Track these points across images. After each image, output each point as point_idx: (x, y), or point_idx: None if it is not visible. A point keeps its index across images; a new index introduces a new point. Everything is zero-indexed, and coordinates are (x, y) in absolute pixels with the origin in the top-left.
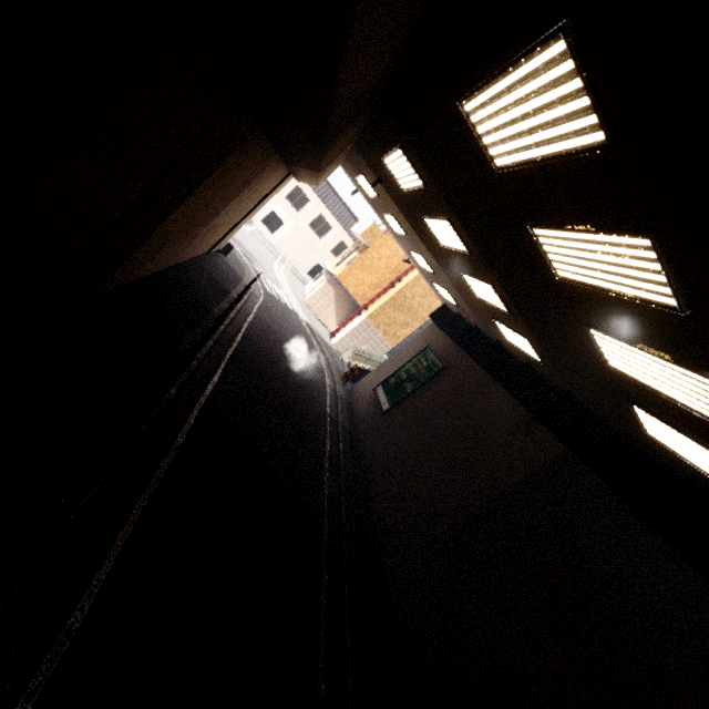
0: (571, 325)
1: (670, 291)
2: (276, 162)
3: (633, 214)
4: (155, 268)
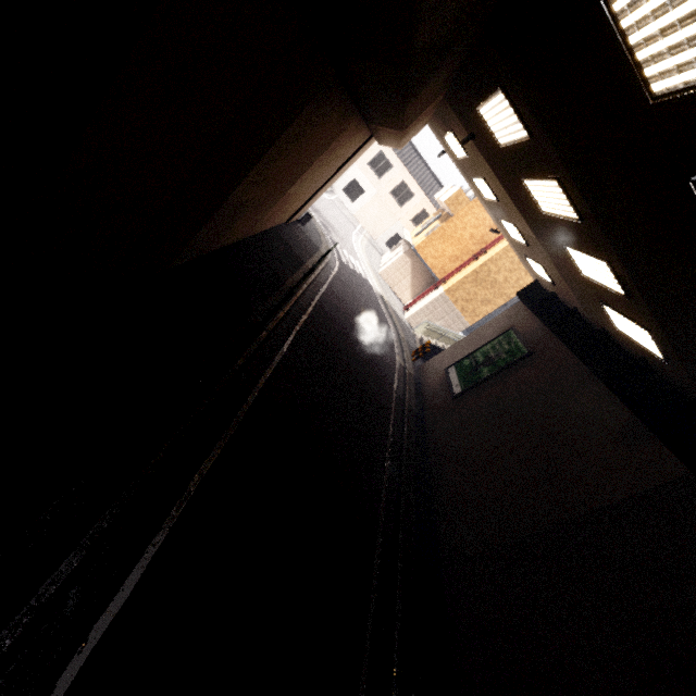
0: None
1: None
2: (356, 122)
3: None
4: (234, 238)
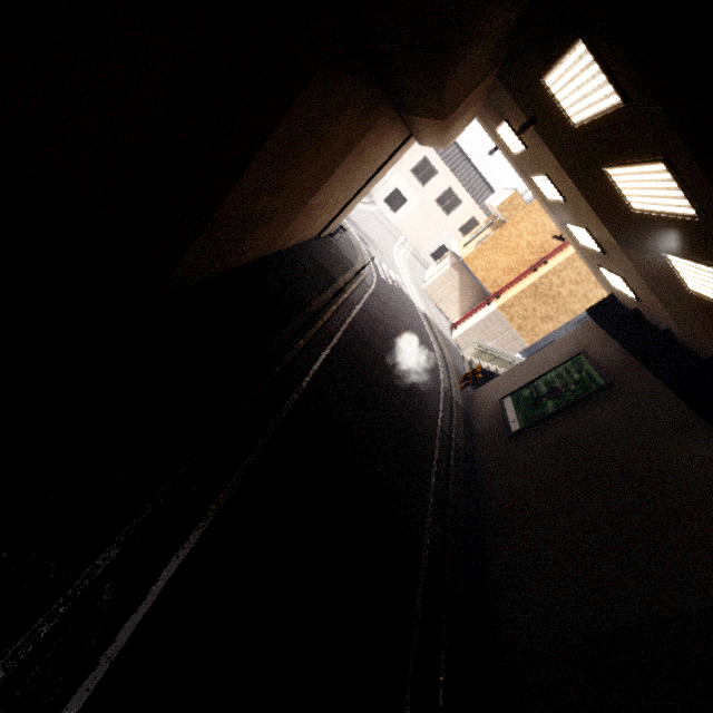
0: None
1: None
2: (388, 115)
3: None
4: (249, 257)
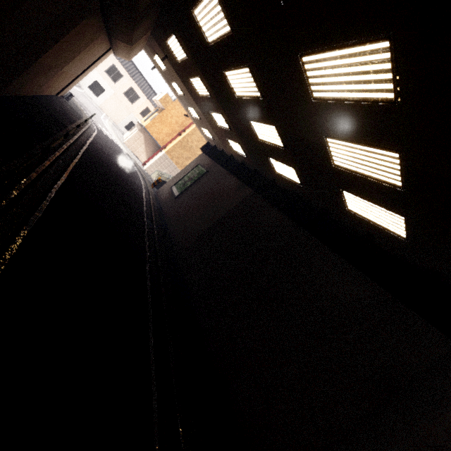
0: (247, 124)
1: (257, 89)
2: (104, 35)
3: (243, 60)
4: (29, 91)
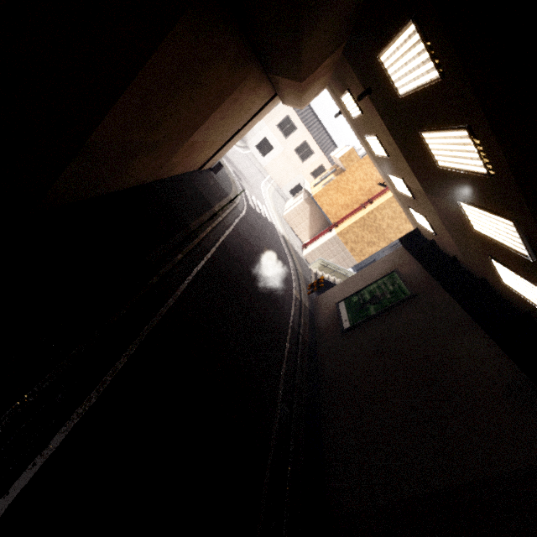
0: None
1: None
2: (257, 73)
3: None
4: (135, 181)
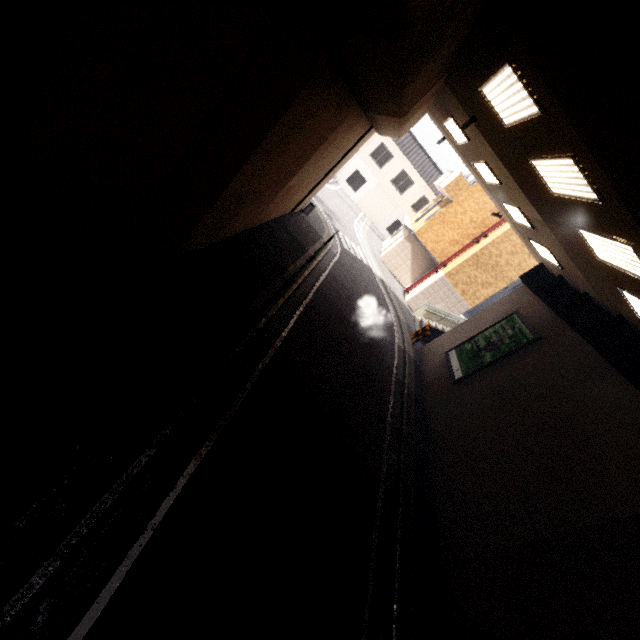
0: None
1: None
2: (355, 112)
3: None
4: (238, 229)
